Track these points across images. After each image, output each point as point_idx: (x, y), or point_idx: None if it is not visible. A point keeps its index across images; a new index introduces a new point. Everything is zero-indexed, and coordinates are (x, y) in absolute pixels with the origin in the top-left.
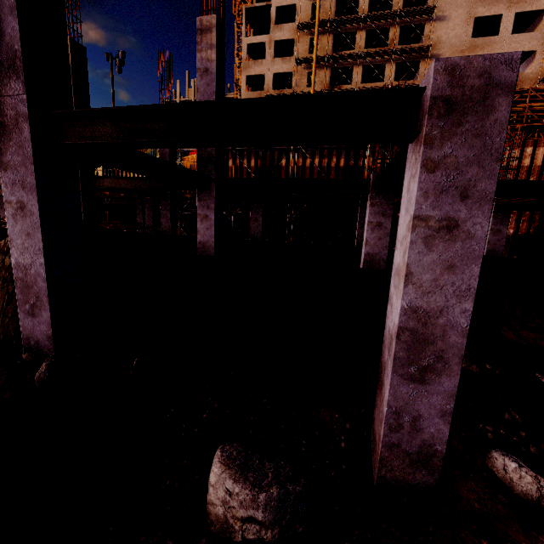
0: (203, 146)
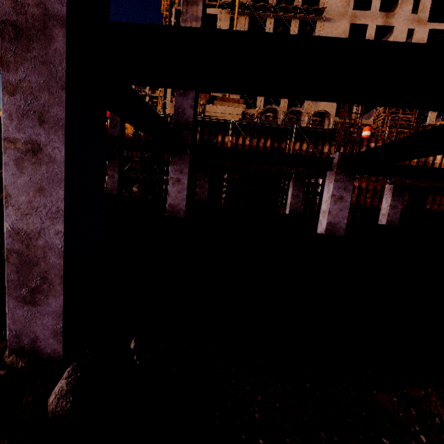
0: (304, 97)
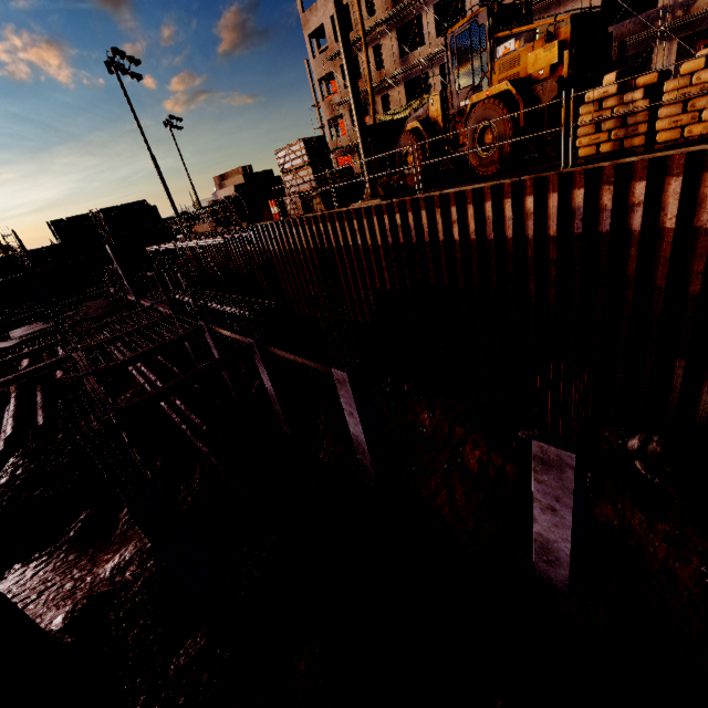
0: None
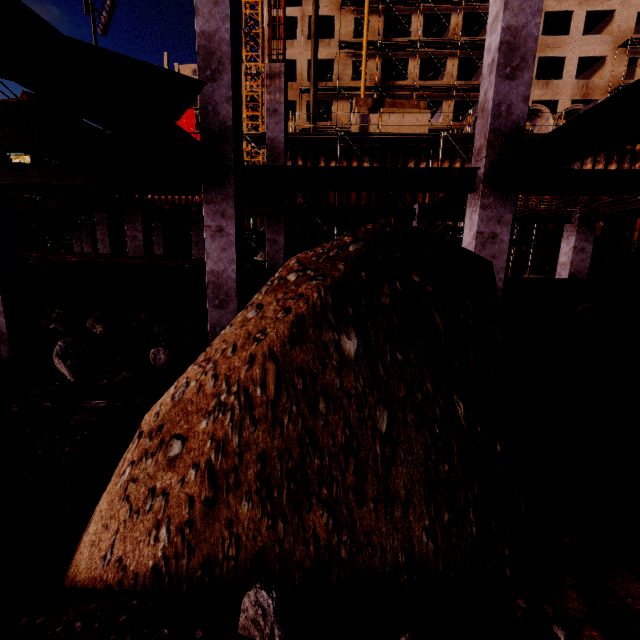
0: None
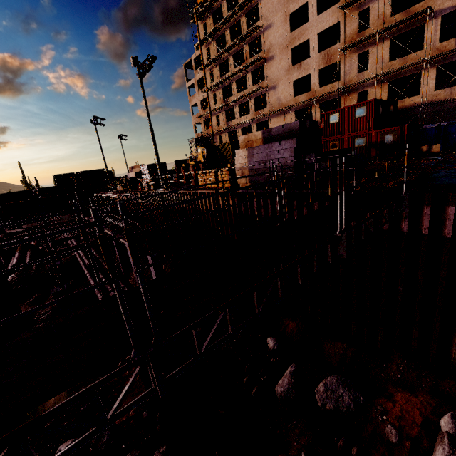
0: None
